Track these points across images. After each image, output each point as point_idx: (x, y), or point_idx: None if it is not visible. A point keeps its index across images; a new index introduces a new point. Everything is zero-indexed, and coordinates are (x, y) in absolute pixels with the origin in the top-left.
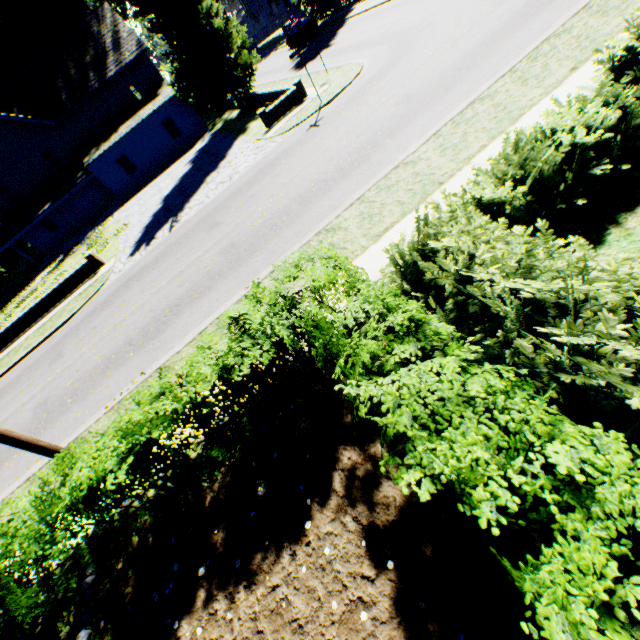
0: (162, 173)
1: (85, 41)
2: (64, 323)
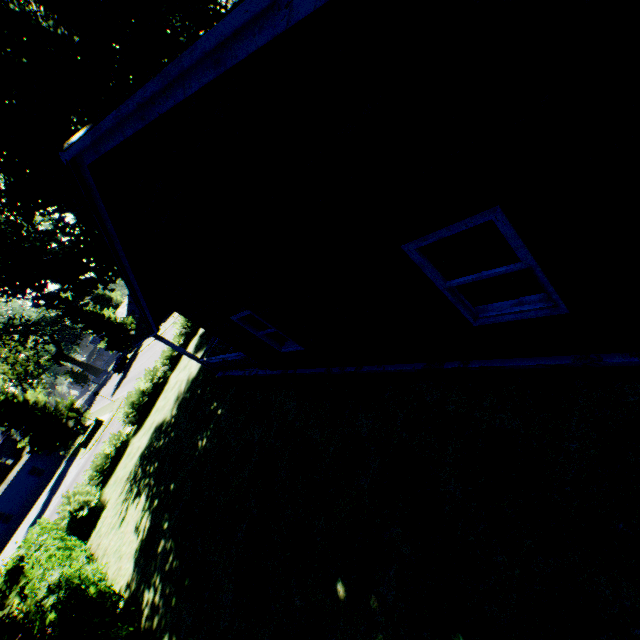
0: (33, 507)
1: None
2: None
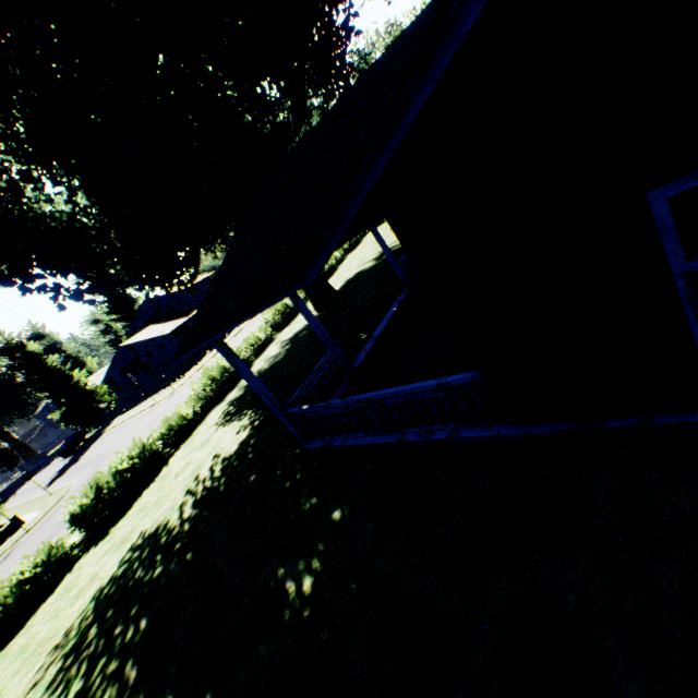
0: None
1: None
2: None
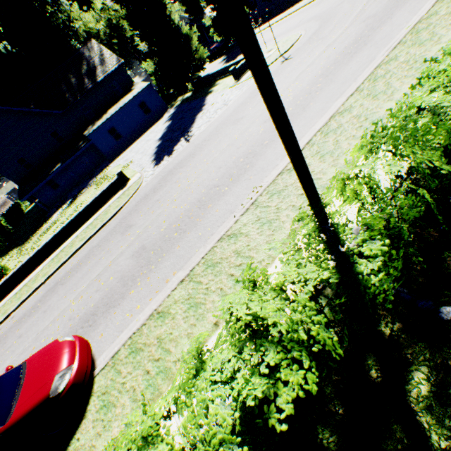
0: (141, 136)
1: (80, 62)
2: (114, 215)
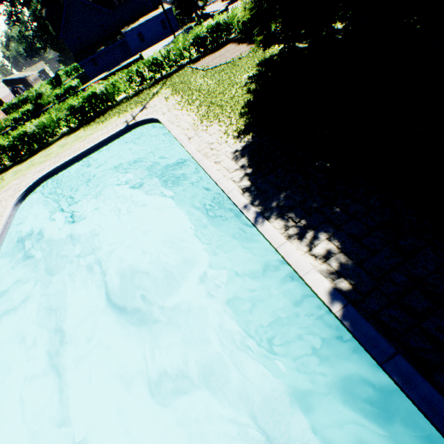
0: (157, 44)
1: None
2: None
